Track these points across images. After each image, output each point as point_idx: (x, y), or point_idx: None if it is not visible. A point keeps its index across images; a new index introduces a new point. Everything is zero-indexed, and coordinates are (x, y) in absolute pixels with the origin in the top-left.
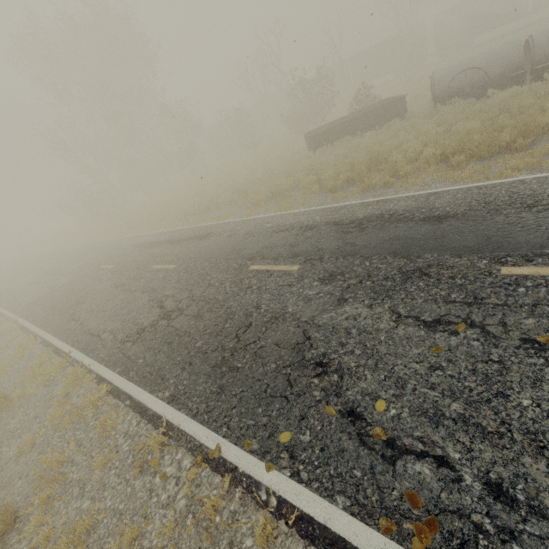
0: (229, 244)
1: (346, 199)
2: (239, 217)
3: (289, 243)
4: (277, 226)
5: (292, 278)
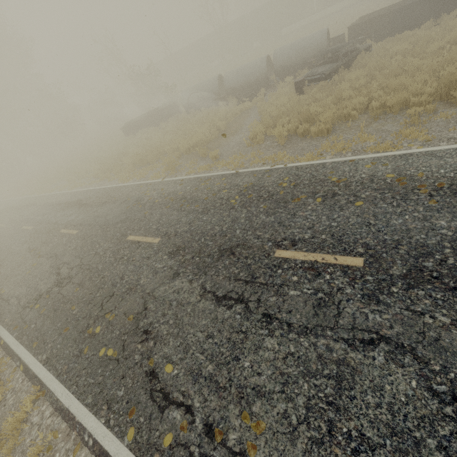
0: (32, 212)
1: (94, 184)
2: (58, 190)
3: (45, 213)
4: (55, 201)
5: (26, 233)
